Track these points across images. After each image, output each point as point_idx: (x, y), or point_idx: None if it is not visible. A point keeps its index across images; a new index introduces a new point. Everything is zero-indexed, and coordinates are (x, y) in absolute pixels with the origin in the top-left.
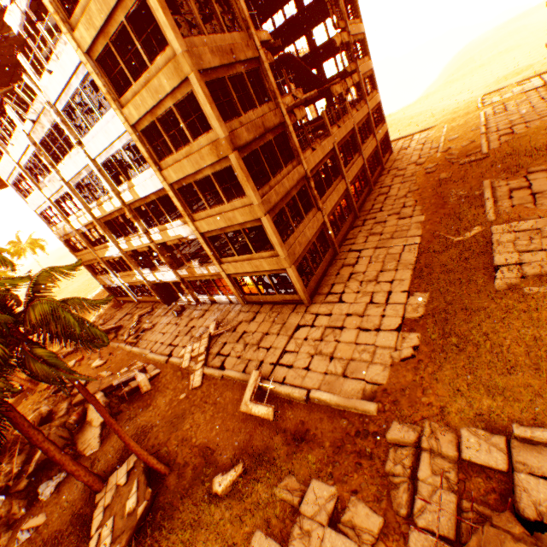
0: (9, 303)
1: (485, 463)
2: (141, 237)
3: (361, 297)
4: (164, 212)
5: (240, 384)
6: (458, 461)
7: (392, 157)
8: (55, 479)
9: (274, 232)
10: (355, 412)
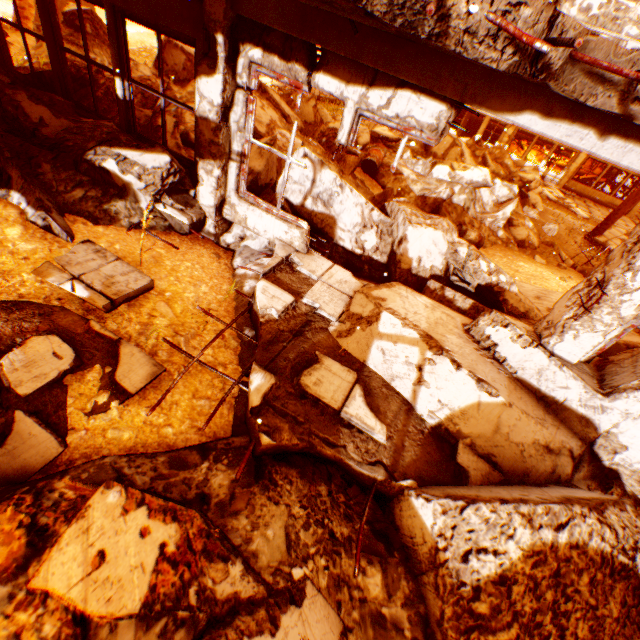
0: None
1: None
2: None
3: None
4: None
5: None
6: None
7: None
8: (529, 209)
9: None
10: None
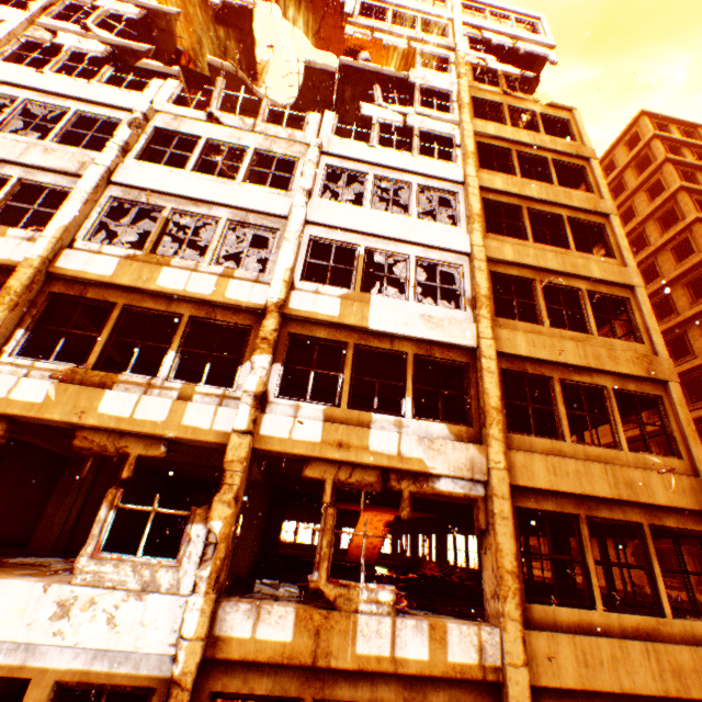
0: None
1: None
2: (192, 400)
3: None
4: (407, 386)
5: None
6: None
7: None
8: None
9: None
10: None
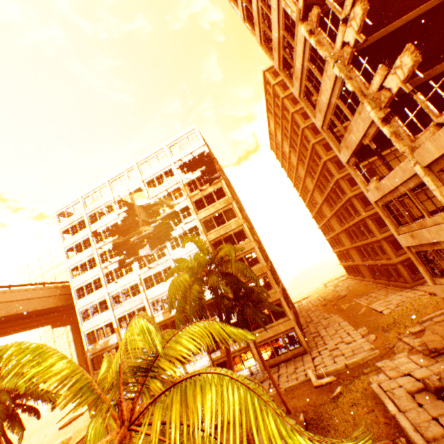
0: (238, 291)
1: (418, 329)
2: None
3: (335, 338)
4: None
5: (301, 385)
6: (413, 335)
7: (297, 308)
8: None
9: (286, 305)
10: (371, 357)
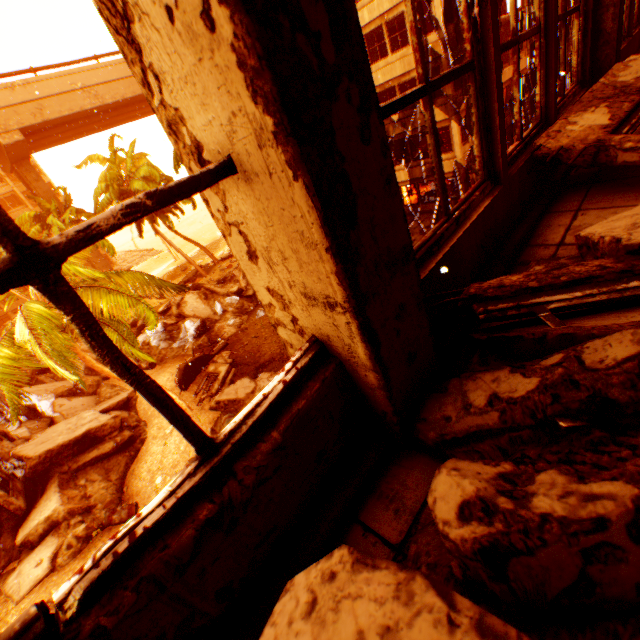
0: None
1: None
2: None
3: None
4: None
5: None
6: None
7: None
8: None
9: (458, 133)
10: None
